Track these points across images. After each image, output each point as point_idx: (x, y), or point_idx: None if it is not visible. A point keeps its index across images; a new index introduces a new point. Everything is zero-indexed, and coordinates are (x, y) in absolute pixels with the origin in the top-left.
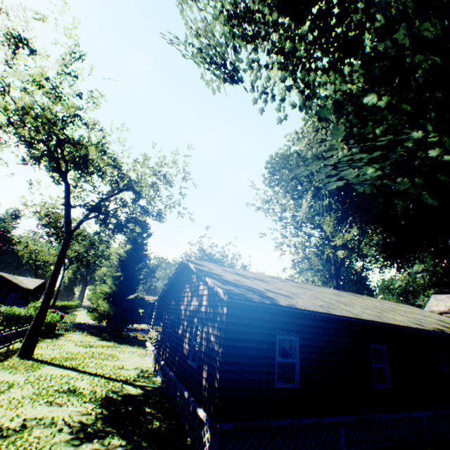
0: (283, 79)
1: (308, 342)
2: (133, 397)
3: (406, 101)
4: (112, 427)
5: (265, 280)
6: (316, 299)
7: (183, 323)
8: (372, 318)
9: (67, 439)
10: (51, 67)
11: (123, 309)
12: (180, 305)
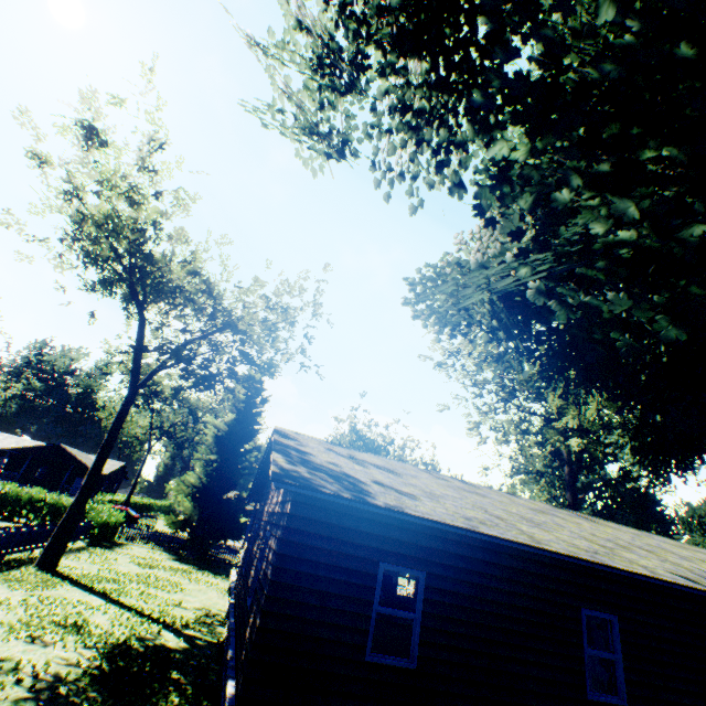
0: (402, 144)
1: (444, 585)
2: (165, 652)
3: (601, 160)
4: (98, 693)
5: (399, 471)
6: (475, 508)
7: (260, 535)
8: (572, 551)
9: (19, 697)
10: (133, 164)
11: (214, 514)
12: (265, 505)
